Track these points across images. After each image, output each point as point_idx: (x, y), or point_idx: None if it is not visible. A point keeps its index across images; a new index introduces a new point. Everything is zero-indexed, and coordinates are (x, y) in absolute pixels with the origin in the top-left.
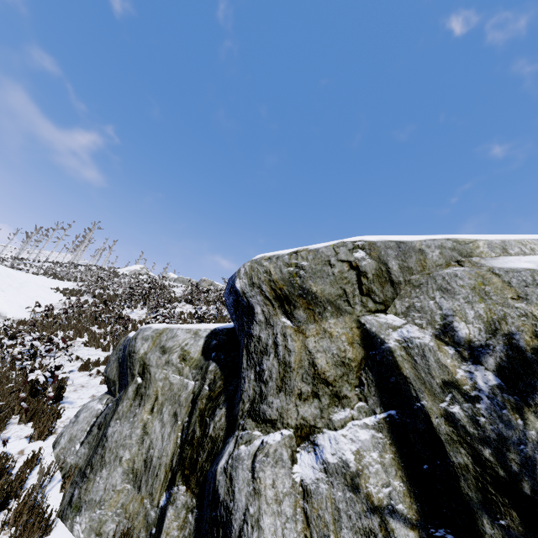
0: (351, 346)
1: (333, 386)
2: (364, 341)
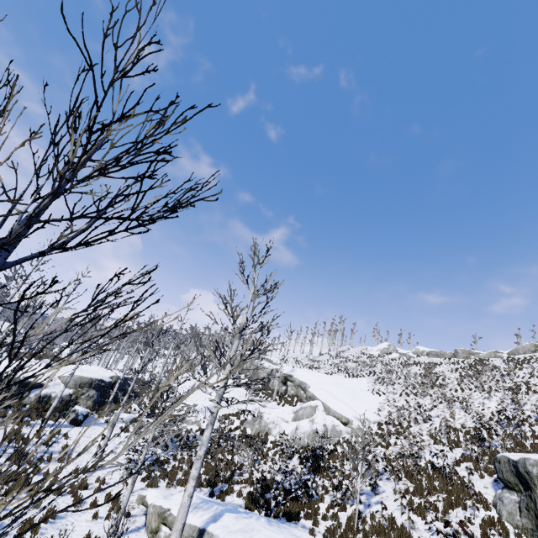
0: None
1: None
2: None
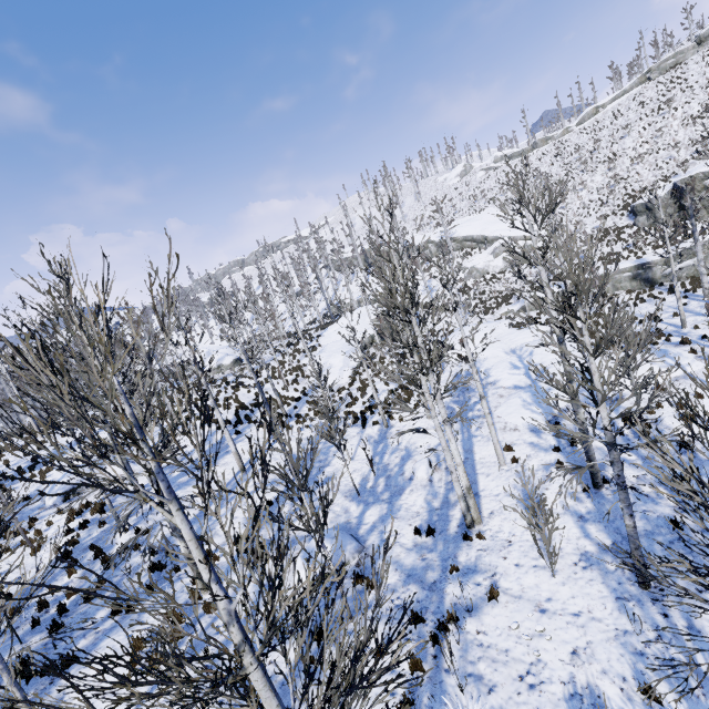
0: (702, 186)
1: (700, 191)
2: (703, 185)
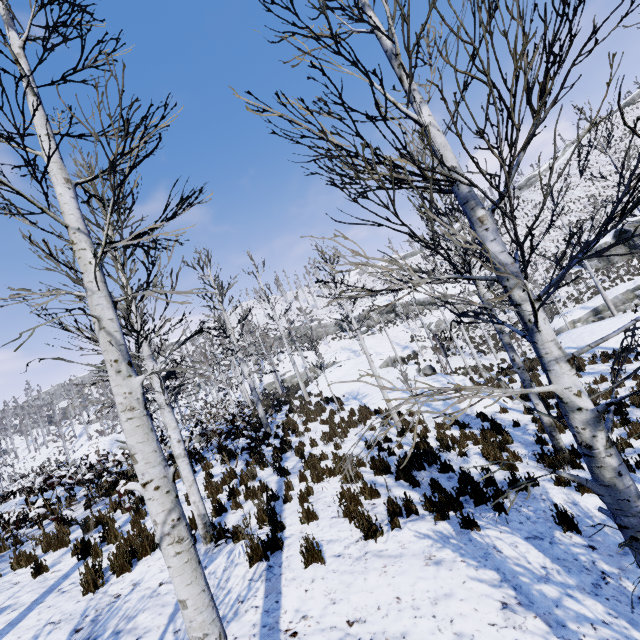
0: None
1: None
2: None
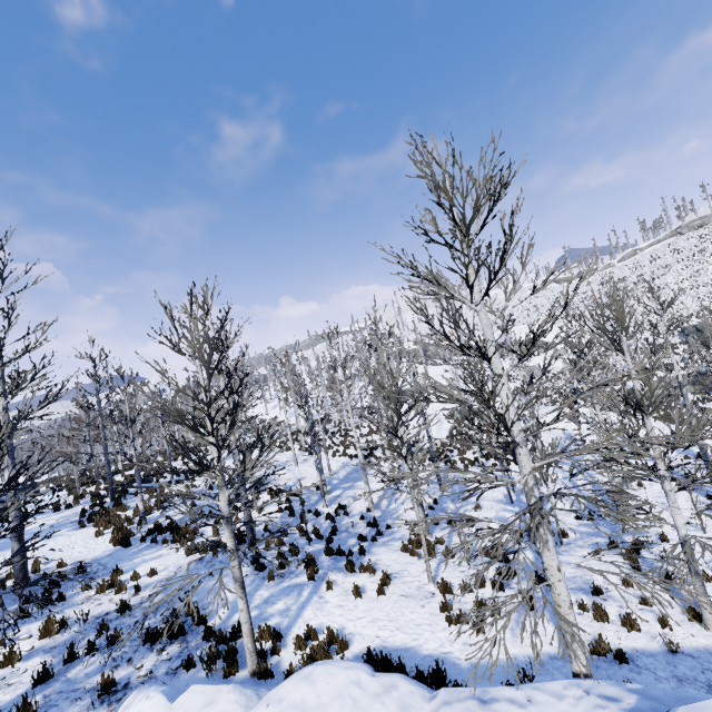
0: None
1: None
2: None
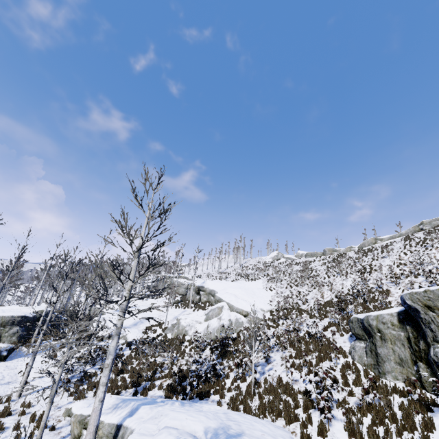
0: None
1: None
2: None
